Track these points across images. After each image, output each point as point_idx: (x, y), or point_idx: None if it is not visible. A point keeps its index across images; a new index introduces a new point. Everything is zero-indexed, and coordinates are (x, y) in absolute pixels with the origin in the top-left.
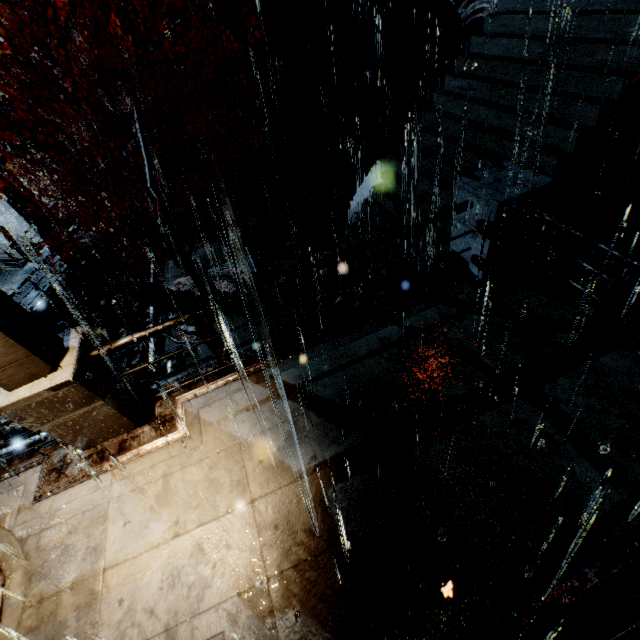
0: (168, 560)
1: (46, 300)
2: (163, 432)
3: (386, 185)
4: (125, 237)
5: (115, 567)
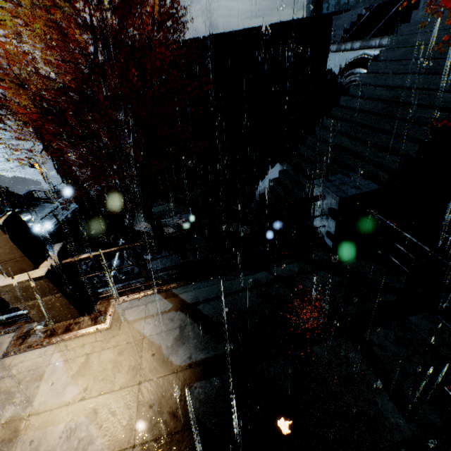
0: (72, 416)
1: (59, 226)
2: (96, 322)
3: (281, 178)
4: (117, 193)
5: (36, 415)
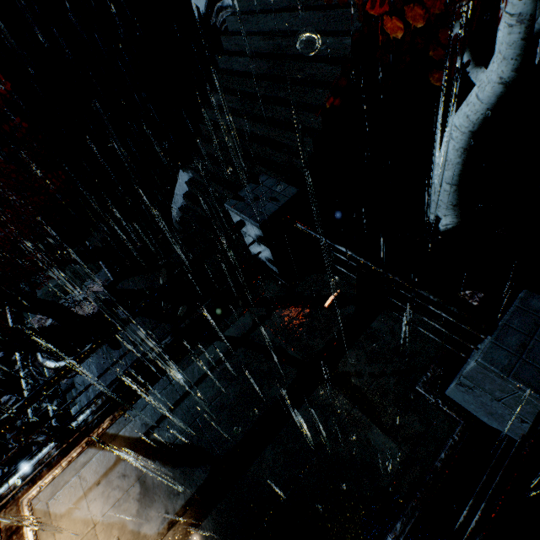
0: None
1: None
2: None
3: (193, 192)
4: None
5: None
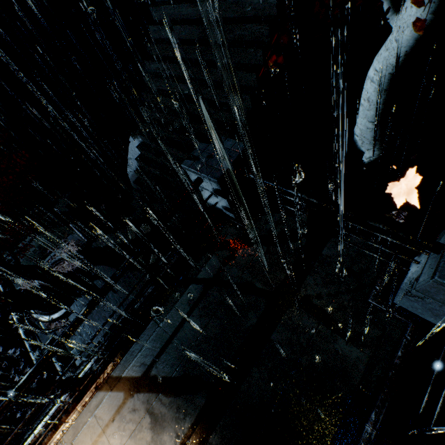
0: None
1: None
2: None
3: (145, 155)
4: None
5: None
